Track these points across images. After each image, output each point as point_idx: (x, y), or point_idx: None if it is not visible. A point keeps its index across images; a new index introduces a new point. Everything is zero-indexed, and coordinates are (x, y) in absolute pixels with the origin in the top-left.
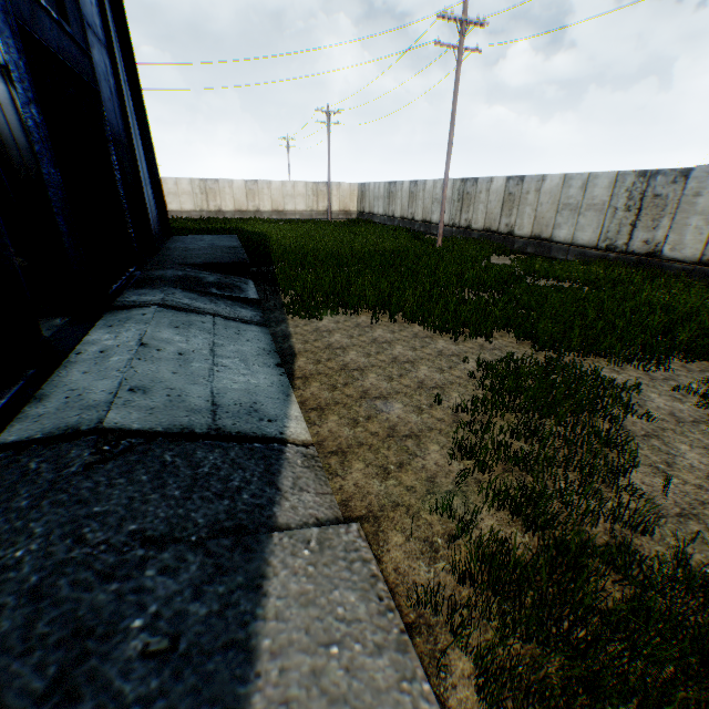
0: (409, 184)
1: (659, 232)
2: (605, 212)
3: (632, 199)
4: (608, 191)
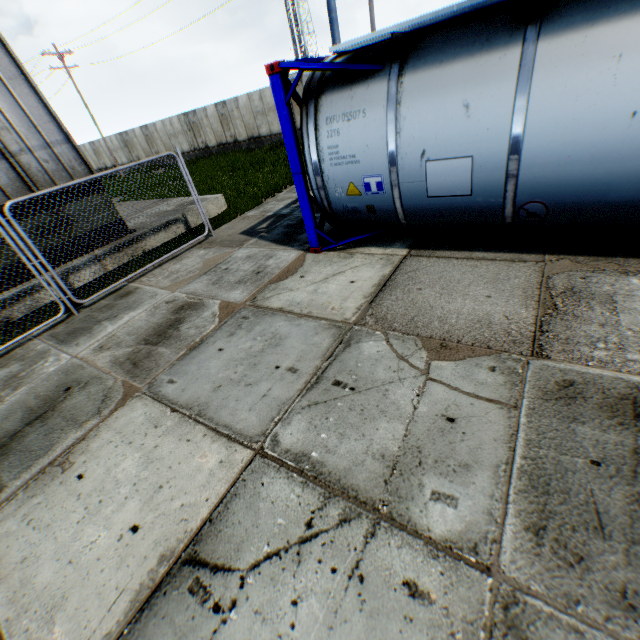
0: (90, 145)
1: (203, 137)
2: (184, 134)
3: (188, 126)
4: (180, 125)
